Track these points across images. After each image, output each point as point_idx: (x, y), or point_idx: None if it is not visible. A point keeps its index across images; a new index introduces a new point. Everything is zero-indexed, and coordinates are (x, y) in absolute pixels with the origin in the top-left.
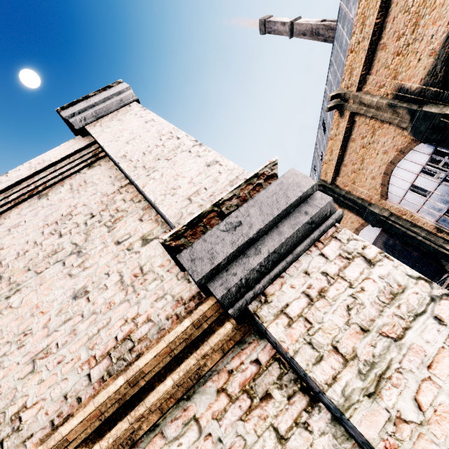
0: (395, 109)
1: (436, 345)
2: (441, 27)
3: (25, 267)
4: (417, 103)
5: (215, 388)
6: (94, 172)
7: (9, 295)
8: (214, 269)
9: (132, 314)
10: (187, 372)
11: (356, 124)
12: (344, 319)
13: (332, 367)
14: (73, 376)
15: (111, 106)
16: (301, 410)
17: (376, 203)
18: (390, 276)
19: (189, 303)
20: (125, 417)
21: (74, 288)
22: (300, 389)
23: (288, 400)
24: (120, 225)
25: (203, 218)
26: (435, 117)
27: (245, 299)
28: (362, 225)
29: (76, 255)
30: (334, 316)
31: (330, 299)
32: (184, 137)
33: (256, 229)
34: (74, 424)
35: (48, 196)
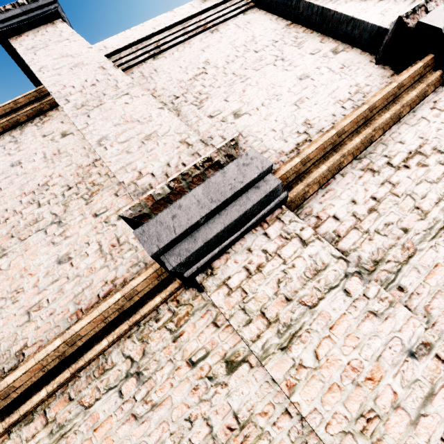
0: None
1: None
2: None
3: (241, 68)
4: None
5: (428, 108)
6: (251, 17)
7: (243, 81)
8: None
9: (353, 84)
10: (421, 91)
11: None
12: None
13: None
14: (331, 108)
15: None
16: None
17: None
18: None
19: (392, 77)
20: (396, 105)
21: (296, 75)
22: None
23: None
24: (306, 45)
25: (419, 9)
26: None
27: None
28: None
29: (282, 61)
30: None
31: None
32: None
33: None
34: (378, 98)
35: (219, 31)
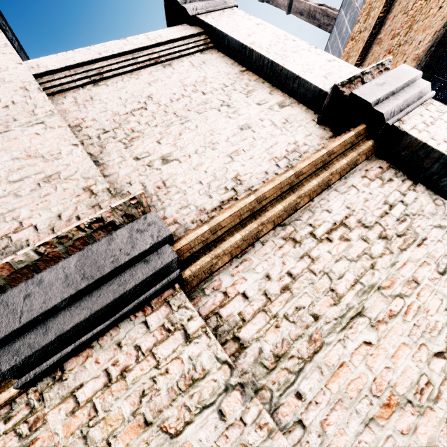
0: None
1: None
2: (428, 36)
3: (185, 108)
4: None
5: (360, 176)
6: (208, 57)
7: (182, 123)
8: (377, 100)
9: (292, 141)
10: (352, 159)
11: None
12: (446, 133)
13: (446, 147)
14: (265, 164)
15: (217, 5)
16: (410, 185)
17: None
18: None
19: (330, 139)
20: (325, 172)
21: (238, 124)
22: (407, 178)
23: (402, 182)
24: (254, 94)
25: (355, 79)
26: None
27: (394, 118)
28: None
29: (227, 107)
30: (441, 131)
31: (437, 125)
32: (299, 40)
33: (395, 87)
34: (306, 164)
35: (172, 66)
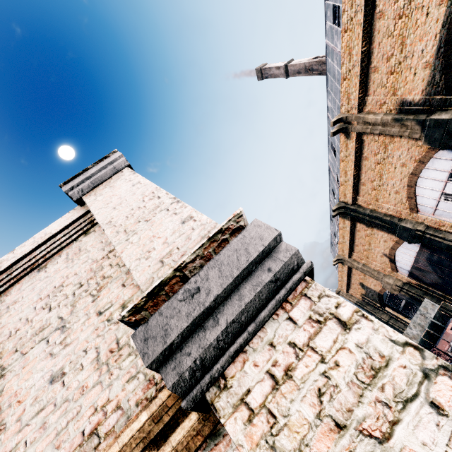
0: (402, 122)
1: (437, 449)
2: (429, 42)
3: (13, 348)
4: (424, 113)
5: None
6: (88, 238)
7: None
8: (166, 350)
9: (103, 400)
10: None
11: (365, 143)
12: (314, 410)
13: None
14: None
15: (106, 175)
16: None
17: (407, 218)
18: (370, 343)
19: (161, 383)
20: None
21: (52, 370)
22: None
23: None
24: (104, 293)
25: (165, 286)
26: (447, 123)
27: (201, 385)
28: (397, 243)
29: (60, 331)
30: (303, 405)
31: (299, 380)
32: (164, 195)
33: (213, 296)
34: None
35: (46, 268)
